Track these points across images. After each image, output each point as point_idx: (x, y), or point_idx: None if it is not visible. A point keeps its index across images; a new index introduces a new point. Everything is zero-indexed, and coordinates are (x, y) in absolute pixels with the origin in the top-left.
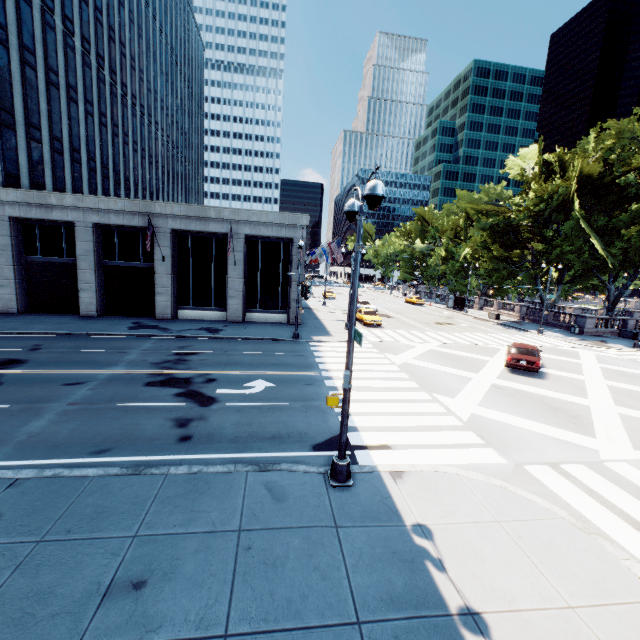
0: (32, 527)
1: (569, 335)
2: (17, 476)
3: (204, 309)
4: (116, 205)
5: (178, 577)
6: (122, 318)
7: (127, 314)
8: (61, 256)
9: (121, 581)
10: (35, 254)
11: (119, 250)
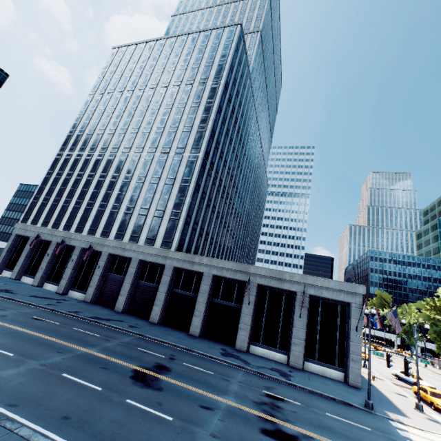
0: None
1: None
2: None
3: (270, 349)
4: (228, 265)
5: None
6: (213, 342)
7: (215, 339)
8: (189, 291)
9: None
10: (177, 288)
11: (222, 292)
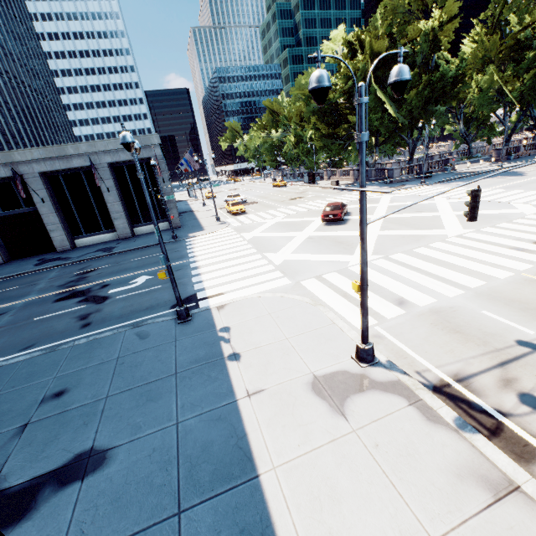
0: None
1: (382, 186)
2: None
3: (97, 234)
4: None
5: (81, 385)
6: (27, 259)
7: (31, 254)
8: None
9: (49, 396)
10: None
11: None
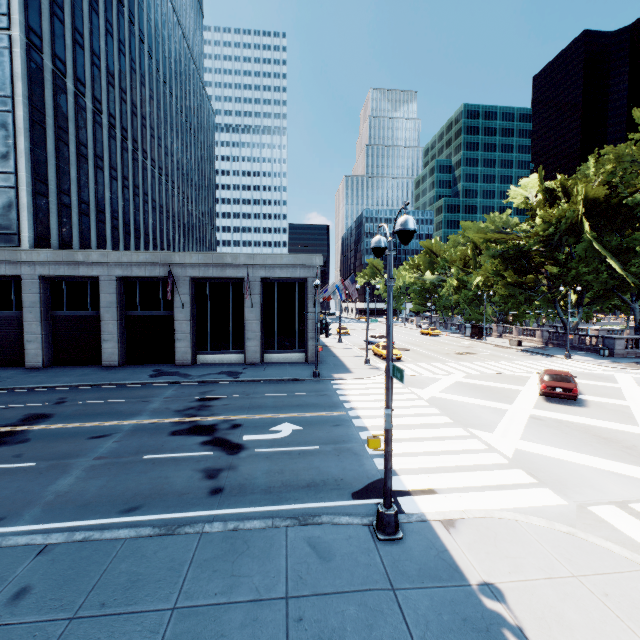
0: (64, 601)
1: (599, 358)
2: (47, 541)
3: (222, 353)
4: (138, 258)
5: None
6: (143, 366)
7: (147, 362)
8: (86, 309)
9: None
10: (61, 309)
11: (140, 300)
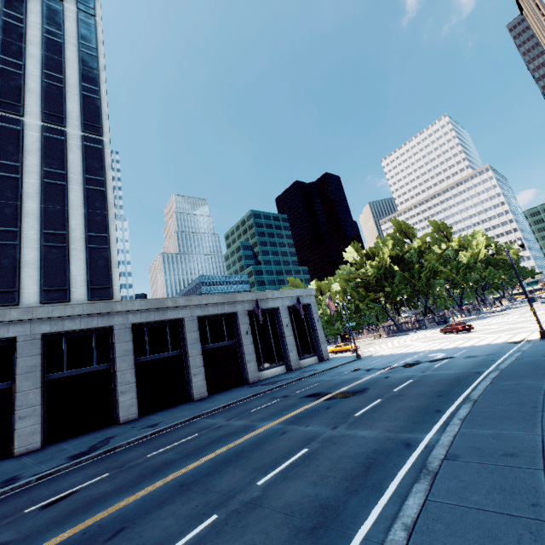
0: None
1: (425, 330)
2: (512, 360)
3: (272, 367)
4: (213, 299)
5: None
6: (227, 391)
7: (222, 389)
8: (166, 351)
9: None
10: (143, 355)
11: (209, 335)
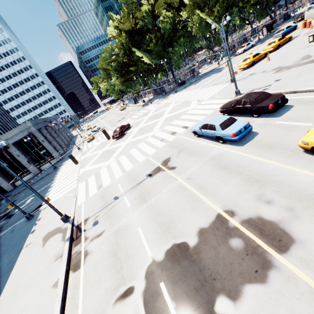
0: None
1: (161, 98)
2: None
3: (24, 177)
4: None
5: None
6: None
7: None
8: None
9: None
10: None
11: None
